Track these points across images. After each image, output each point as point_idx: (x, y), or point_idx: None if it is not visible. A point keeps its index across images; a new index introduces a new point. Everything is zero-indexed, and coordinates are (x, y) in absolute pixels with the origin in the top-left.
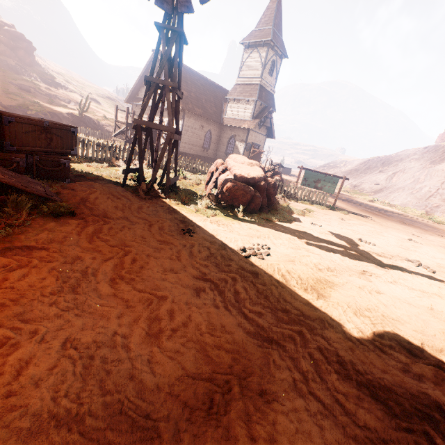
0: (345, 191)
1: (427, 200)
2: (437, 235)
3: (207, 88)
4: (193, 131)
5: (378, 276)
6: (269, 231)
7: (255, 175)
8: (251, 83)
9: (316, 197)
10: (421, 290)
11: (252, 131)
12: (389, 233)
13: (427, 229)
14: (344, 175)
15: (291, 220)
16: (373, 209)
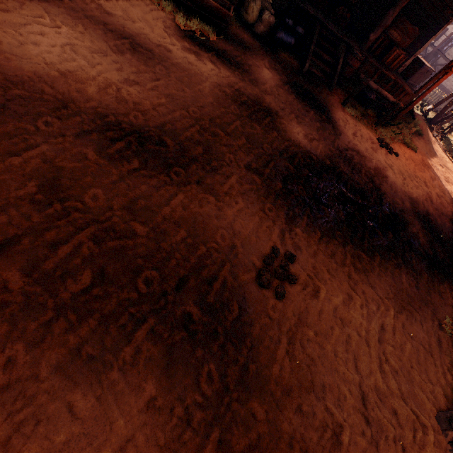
0: None
1: None
2: None
3: None
4: None
5: None
6: None
7: None
8: None
9: None
10: None
11: None
12: None
13: None
14: None
15: None
16: None
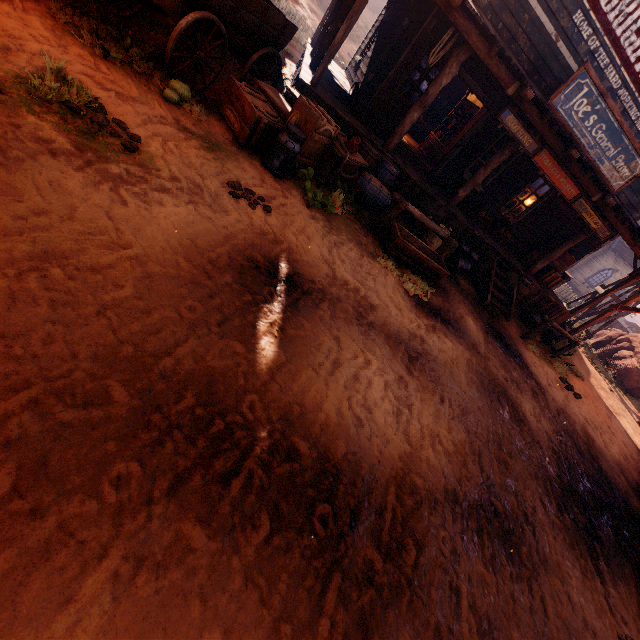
0: None
1: None
2: None
3: None
4: None
5: None
6: None
7: None
8: None
9: None
10: None
11: None
12: None
13: None
14: None
15: None
16: None
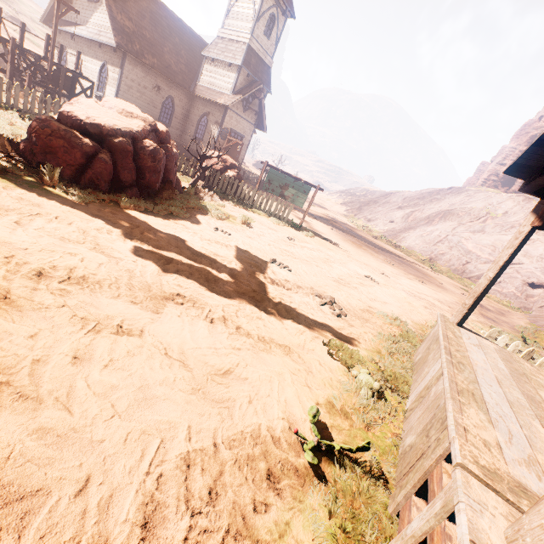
0: (355, 224)
1: (435, 246)
2: (418, 280)
3: (178, 35)
4: (142, 90)
5: (200, 307)
6: (67, 212)
7: (106, 123)
8: (237, 40)
9: (275, 208)
10: (263, 339)
11: (233, 112)
12: (345, 265)
13: (411, 273)
14: (361, 206)
15: (177, 217)
16: (365, 243)
